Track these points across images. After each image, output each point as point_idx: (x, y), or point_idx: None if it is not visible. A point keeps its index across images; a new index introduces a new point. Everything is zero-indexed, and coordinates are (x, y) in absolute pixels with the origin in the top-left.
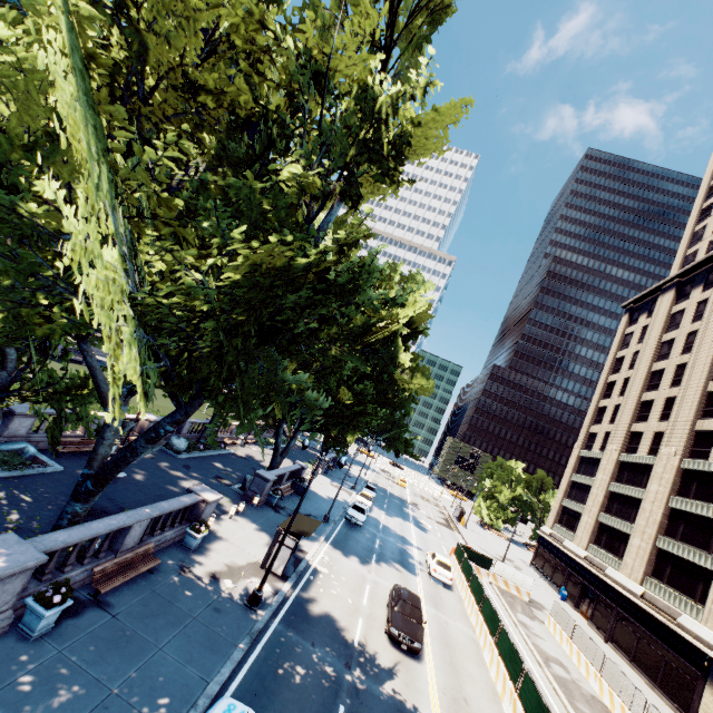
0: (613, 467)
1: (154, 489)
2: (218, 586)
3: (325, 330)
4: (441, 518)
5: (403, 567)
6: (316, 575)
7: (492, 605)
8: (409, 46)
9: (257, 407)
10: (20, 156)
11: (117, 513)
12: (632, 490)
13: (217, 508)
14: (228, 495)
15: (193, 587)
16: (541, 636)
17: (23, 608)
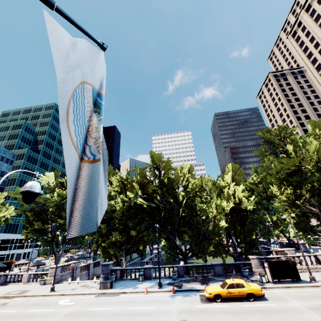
0: None
1: None
2: None
3: None
4: None
5: None
6: None
7: None
8: None
9: None
10: None
11: None
12: None
13: None
14: None
15: None
16: None
17: None
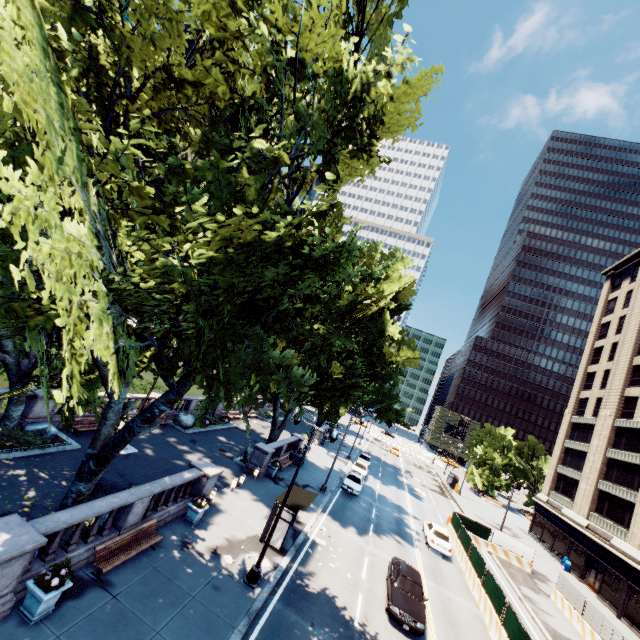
0: (608, 433)
1: (162, 464)
2: (218, 562)
3: (310, 306)
4: (435, 485)
5: (401, 538)
6: (315, 548)
7: (495, 580)
8: (378, 26)
9: (256, 383)
10: (1, 147)
11: (126, 488)
12: (632, 457)
13: (220, 481)
14: (231, 467)
15: (193, 563)
16: (549, 612)
17: (27, 590)
